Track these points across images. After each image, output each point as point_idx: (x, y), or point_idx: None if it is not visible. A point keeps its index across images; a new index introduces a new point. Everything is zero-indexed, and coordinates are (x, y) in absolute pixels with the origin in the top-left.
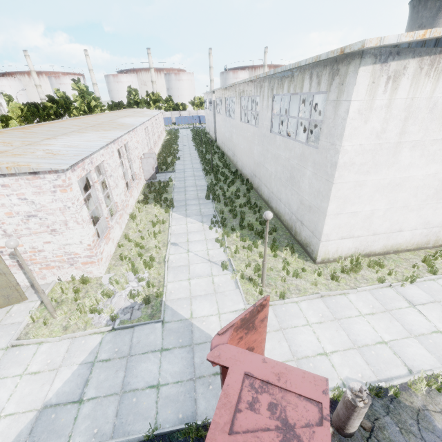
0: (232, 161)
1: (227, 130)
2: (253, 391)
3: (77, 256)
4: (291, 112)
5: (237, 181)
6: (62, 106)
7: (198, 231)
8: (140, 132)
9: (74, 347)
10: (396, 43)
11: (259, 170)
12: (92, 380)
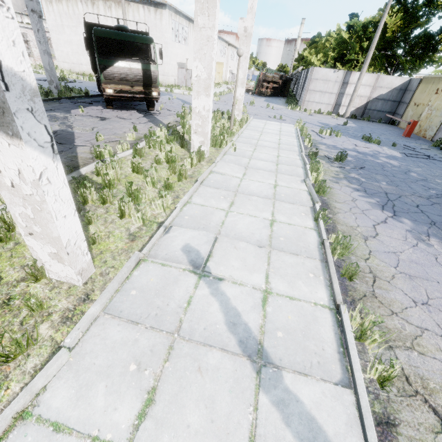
0: None
1: None
2: None
3: None
4: None
5: None
6: None
7: None
8: None
9: None
10: None
11: None
12: None
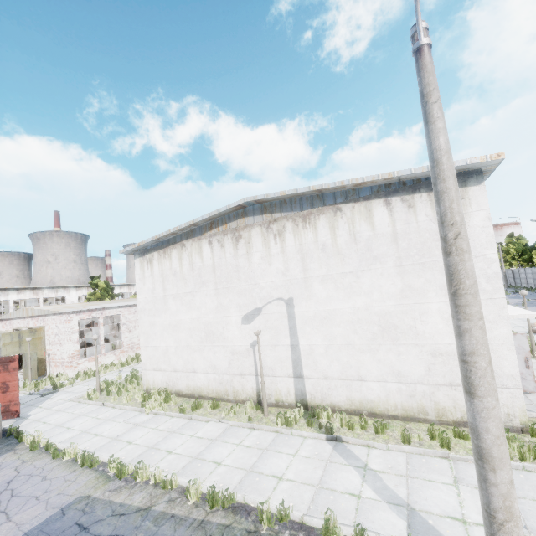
0: None
1: None
2: None
3: (65, 361)
4: None
5: None
6: None
7: None
8: None
9: None
10: (141, 248)
11: None
12: None
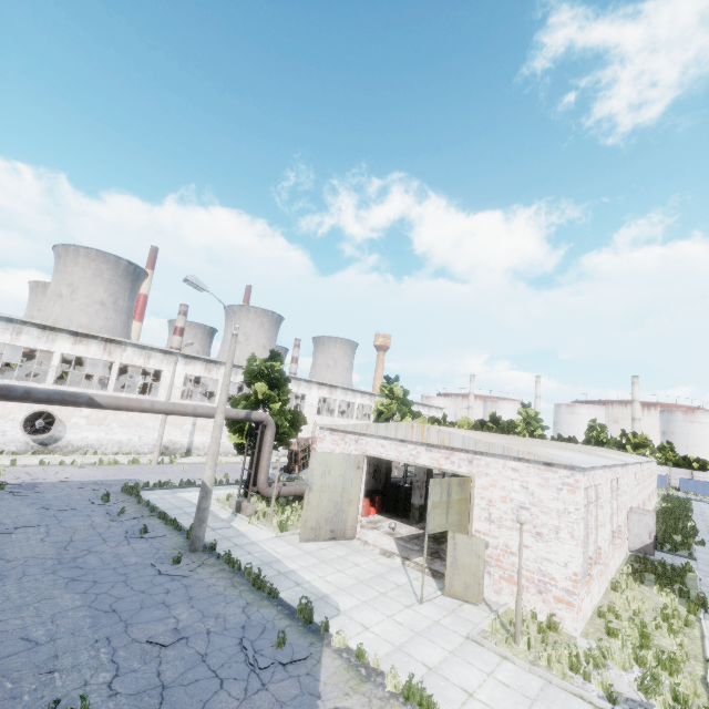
0: None
1: None
2: None
3: (552, 583)
4: None
5: None
6: (502, 429)
7: None
8: (630, 473)
9: (551, 692)
10: None
11: None
12: None
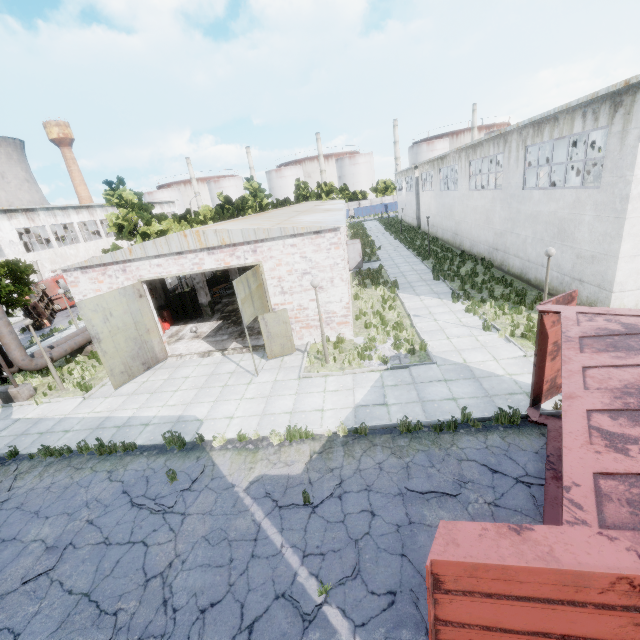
0: (452, 244)
1: (443, 208)
2: (587, 317)
3: (334, 315)
4: (528, 179)
5: (467, 262)
6: (237, 207)
7: (438, 305)
8: None
9: (358, 378)
10: None
11: (503, 241)
12: (388, 395)
